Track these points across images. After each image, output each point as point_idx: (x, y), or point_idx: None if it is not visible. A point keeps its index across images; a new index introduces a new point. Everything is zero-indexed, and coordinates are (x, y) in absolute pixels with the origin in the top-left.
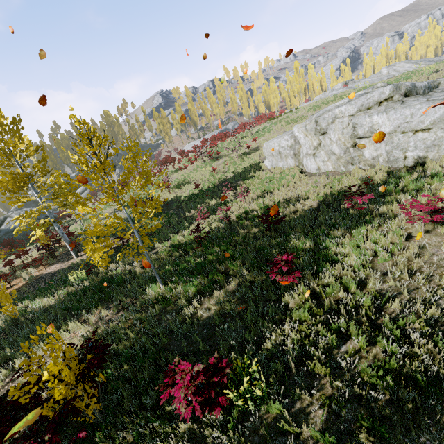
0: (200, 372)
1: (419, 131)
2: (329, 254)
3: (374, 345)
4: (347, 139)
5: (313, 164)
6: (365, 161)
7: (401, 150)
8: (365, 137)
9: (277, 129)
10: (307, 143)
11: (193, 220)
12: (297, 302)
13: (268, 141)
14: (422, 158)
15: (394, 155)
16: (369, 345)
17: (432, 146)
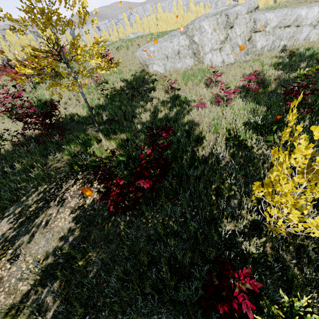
0: None
1: (286, 27)
2: None
3: None
4: (248, 32)
5: (219, 58)
6: (255, 51)
7: (280, 39)
8: (259, 31)
9: (113, 52)
10: (213, 38)
11: (171, 119)
12: None
13: (156, 44)
14: (285, 46)
15: (275, 44)
16: None
17: (291, 37)
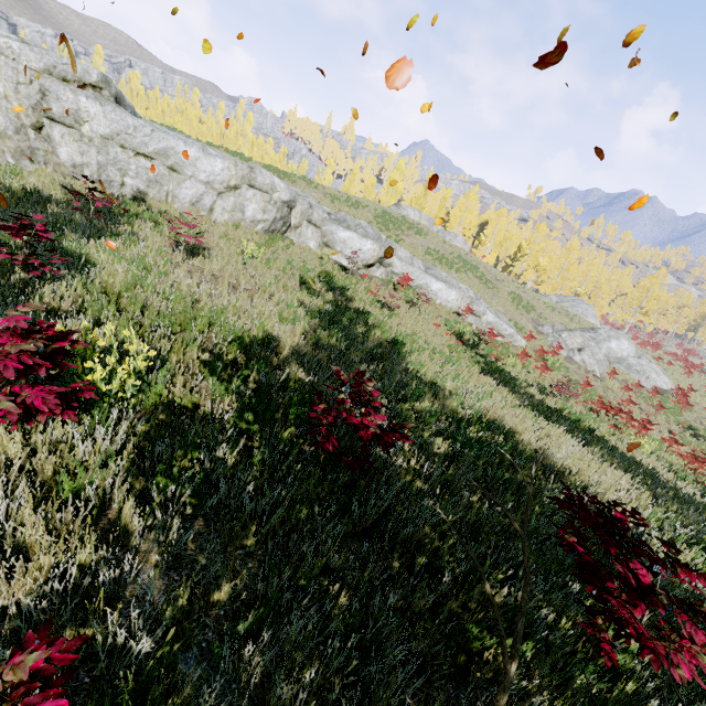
0: (27, 322)
1: (142, 155)
2: (88, 254)
3: (208, 331)
4: (27, 108)
5: None
6: (60, 165)
7: (120, 170)
8: (63, 123)
9: None
10: None
11: None
12: (78, 301)
13: None
14: (143, 194)
15: (109, 173)
16: (204, 333)
17: (155, 181)
